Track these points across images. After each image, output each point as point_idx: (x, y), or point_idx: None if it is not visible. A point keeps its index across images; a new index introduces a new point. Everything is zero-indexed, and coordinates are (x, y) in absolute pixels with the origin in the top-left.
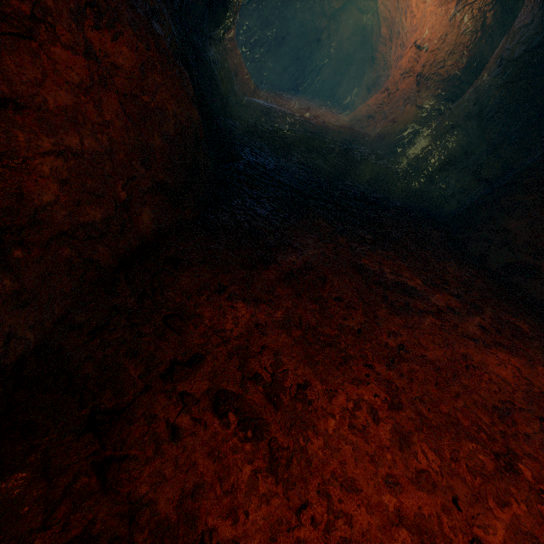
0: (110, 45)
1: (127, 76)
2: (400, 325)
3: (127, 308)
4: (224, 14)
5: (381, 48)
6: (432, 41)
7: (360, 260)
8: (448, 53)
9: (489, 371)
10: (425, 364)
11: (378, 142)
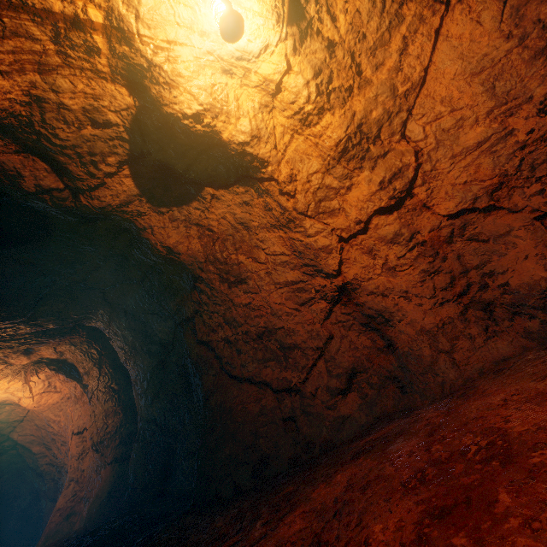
0: None
1: None
2: None
3: None
4: None
5: (42, 460)
6: (87, 422)
7: None
8: (104, 417)
9: (289, 540)
10: None
11: (92, 523)
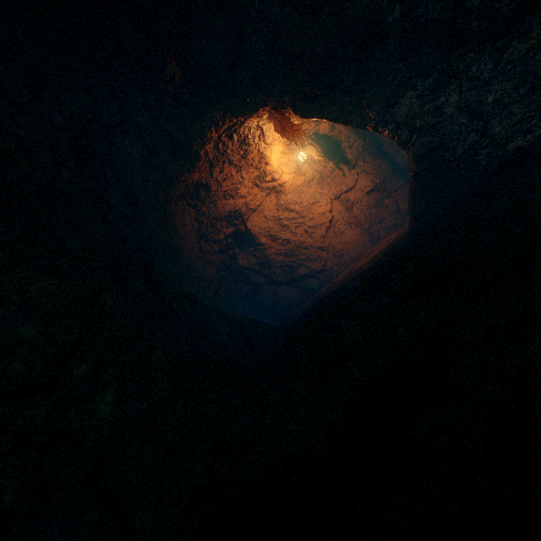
0: None
1: None
2: None
3: None
4: None
5: (270, 251)
6: (345, 187)
7: None
8: (377, 169)
9: None
10: None
11: None
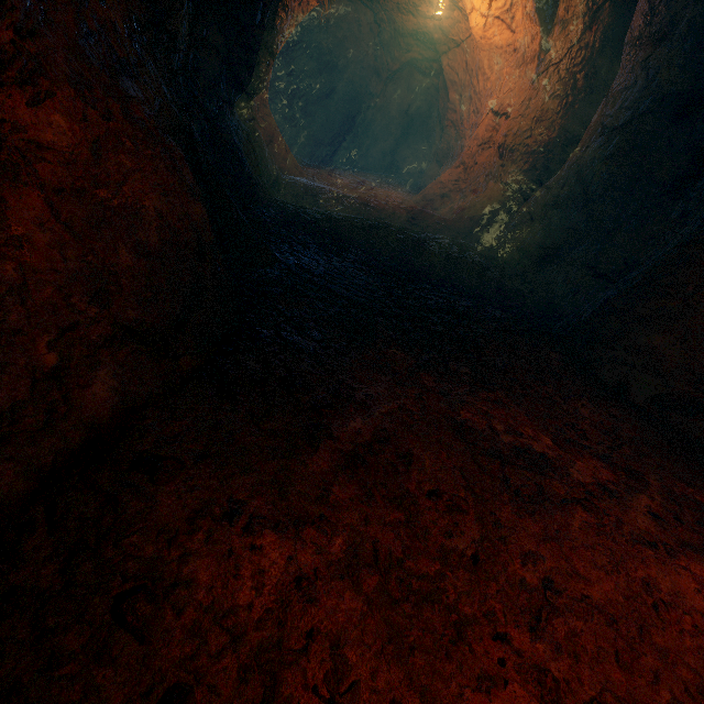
0: (26, 112)
1: (65, 161)
2: (538, 535)
3: (41, 587)
4: (249, 75)
5: (450, 115)
6: (512, 106)
7: (459, 413)
8: (534, 120)
9: (688, 607)
10: (591, 613)
11: (458, 227)
